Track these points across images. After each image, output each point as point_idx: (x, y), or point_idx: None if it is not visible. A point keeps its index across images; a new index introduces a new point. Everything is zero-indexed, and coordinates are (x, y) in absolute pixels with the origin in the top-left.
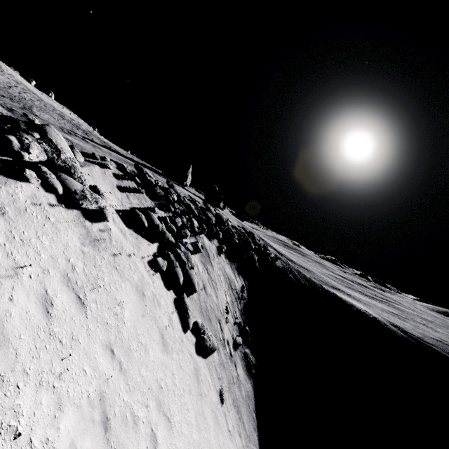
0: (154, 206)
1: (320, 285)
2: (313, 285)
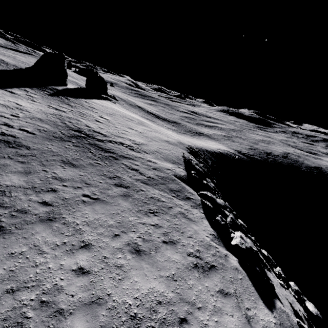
0: (273, 276)
1: (215, 152)
2: (215, 156)
